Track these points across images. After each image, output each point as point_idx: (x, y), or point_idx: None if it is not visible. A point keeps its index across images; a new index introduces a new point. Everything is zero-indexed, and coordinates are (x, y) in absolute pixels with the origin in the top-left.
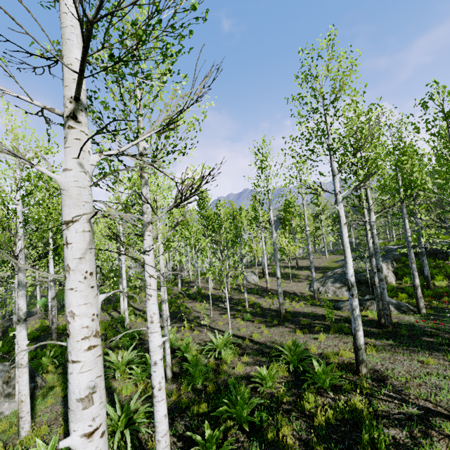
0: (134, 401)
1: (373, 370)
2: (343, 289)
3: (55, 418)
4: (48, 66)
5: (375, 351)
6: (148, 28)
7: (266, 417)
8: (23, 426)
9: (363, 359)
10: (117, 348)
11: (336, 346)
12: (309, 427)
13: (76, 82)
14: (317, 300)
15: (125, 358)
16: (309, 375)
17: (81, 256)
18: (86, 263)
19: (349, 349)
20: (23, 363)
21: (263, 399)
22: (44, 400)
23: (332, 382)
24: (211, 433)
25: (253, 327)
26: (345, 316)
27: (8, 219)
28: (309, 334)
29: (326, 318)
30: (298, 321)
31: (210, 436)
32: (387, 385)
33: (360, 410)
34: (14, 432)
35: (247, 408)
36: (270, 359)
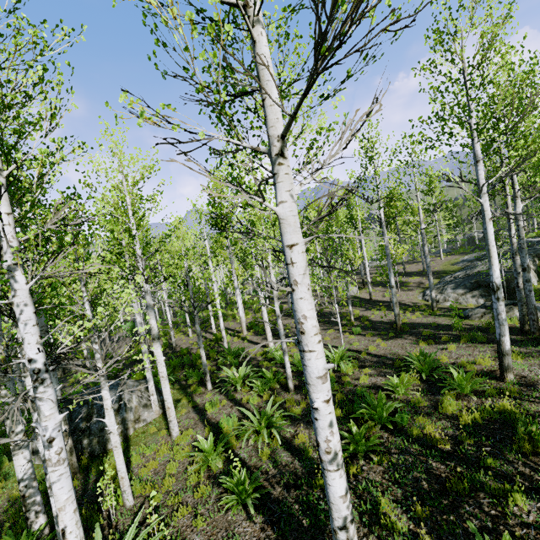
0: (269, 407)
1: (520, 377)
2: (468, 295)
3: (195, 423)
4: (226, 101)
5: (519, 358)
6: (330, 52)
7: (407, 418)
8: (173, 428)
9: (508, 365)
10: (224, 366)
11: (471, 356)
12: (454, 426)
13: (287, 123)
14: (436, 310)
15: (241, 373)
16: (446, 381)
17: (303, 272)
18: (307, 278)
19: (487, 357)
20: (164, 376)
21: (401, 403)
22: (176, 410)
23: (475, 387)
24: (357, 429)
25: (366, 340)
26: (476, 324)
27: (134, 245)
28: (435, 345)
29: (453, 328)
30: (418, 333)
31: (357, 432)
32: (538, 389)
33: (509, 411)
34: (165, 433)
35: (386, 410)
36: (395, 370)
